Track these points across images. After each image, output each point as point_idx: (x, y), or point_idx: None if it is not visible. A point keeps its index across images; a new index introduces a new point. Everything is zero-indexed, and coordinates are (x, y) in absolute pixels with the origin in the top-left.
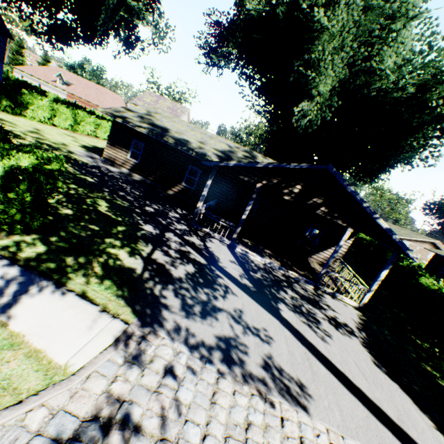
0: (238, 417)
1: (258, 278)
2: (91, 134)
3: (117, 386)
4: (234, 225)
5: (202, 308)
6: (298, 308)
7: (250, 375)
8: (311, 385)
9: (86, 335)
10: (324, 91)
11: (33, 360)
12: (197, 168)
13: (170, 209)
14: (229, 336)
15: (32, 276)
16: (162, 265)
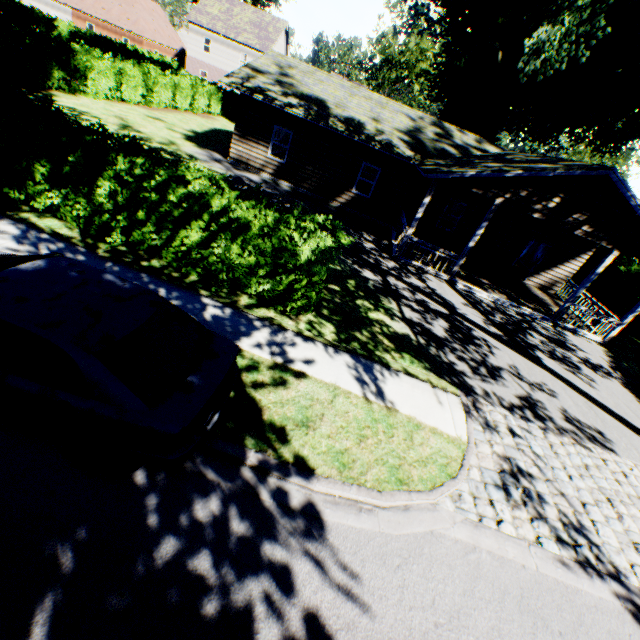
0: (577, 462)
1: (500, 323)
2: (169, 106)
3: (495, 448)
4: (456, 256)
5: (486, 369)
6: (553, 354)
7: (561, 428)
8: (605, 431)
9: (445, 411)
10: (579, 3)
11: (438, 435)
12: (375, 166)
13: (358, 237)
14: (524, 395)
15: (362, 361)
16: (421, 325)
